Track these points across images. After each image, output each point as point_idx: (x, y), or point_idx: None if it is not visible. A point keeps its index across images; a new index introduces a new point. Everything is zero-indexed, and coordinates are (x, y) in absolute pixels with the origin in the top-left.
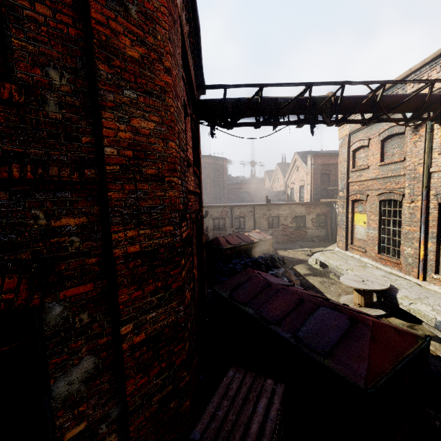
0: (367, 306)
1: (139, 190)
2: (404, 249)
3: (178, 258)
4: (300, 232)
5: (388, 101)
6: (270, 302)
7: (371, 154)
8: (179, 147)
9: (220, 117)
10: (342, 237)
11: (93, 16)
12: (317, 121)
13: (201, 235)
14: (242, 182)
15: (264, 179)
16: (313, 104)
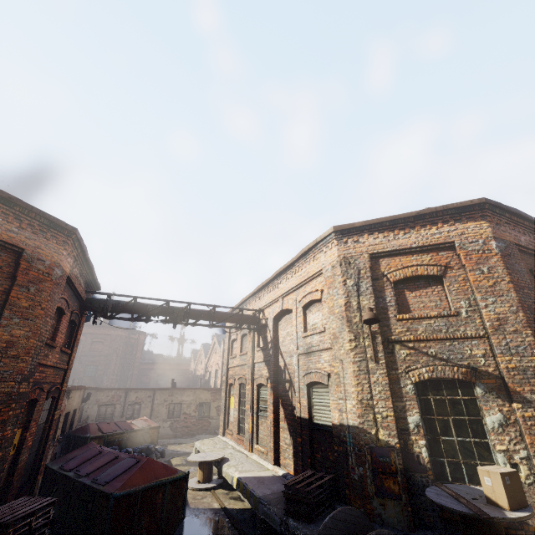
0: (205, 482)
1: (2, 362)
2: (245, 426)
3: (11, 401)
4: (203, 423)
5: (221, 316)
6: (92, 463)
7: (237, 345)
8: (38, 341)
9: (101, 312)
10: (222, 421)
11: (11, 295)
12: (175, 322)
13: (55, 409)
14: (166, 361)
15: (191, 360)
16: (173, 311)
